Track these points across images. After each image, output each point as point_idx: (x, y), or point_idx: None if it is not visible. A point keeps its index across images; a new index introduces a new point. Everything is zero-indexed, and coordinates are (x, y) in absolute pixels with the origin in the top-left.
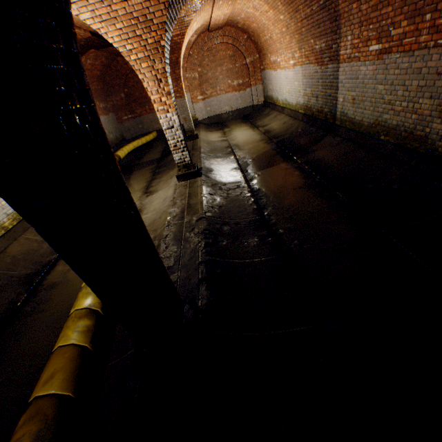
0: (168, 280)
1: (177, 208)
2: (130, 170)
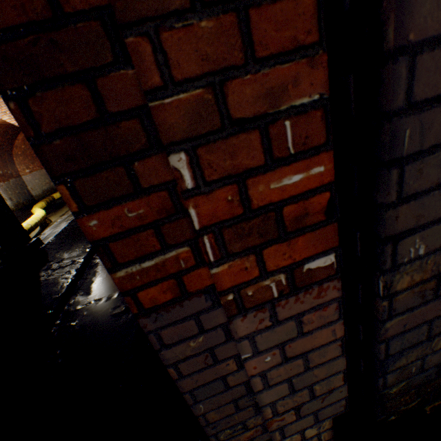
0: (19, 223)
1: (67, 215)
2: (62, 206)
